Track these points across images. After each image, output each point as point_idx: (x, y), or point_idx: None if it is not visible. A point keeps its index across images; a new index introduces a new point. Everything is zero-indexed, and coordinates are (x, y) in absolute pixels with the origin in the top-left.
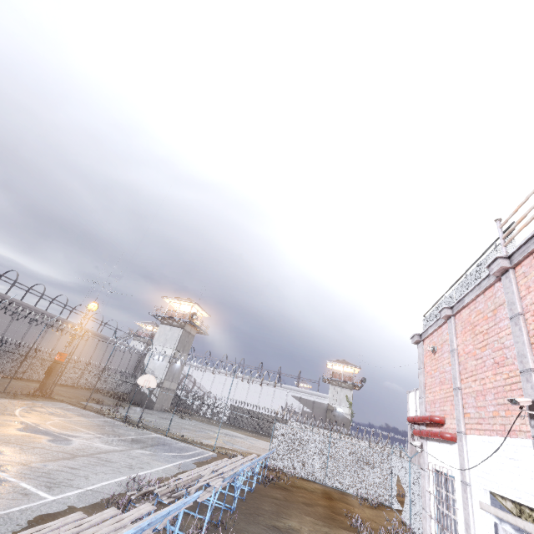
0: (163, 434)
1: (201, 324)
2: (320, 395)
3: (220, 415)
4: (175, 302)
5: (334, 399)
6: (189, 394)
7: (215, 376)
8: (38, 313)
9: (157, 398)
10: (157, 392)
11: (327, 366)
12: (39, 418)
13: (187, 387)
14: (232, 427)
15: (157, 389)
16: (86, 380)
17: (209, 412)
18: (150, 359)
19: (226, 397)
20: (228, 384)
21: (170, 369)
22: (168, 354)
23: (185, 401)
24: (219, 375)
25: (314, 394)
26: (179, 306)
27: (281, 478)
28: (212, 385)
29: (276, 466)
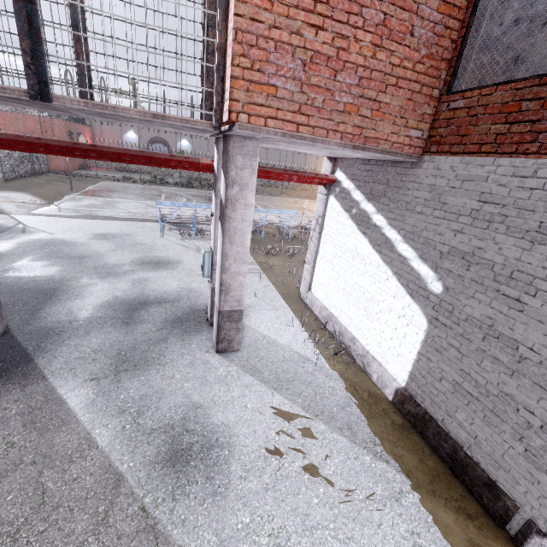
0: None
1: None
2: None
3: None
4: None
5: None
6: None
7: None
8: None
9: None
10: None
11: None
12: (314, 206)
13: None
14: None
15: None
16: None
17: None
18: None
19: None
20: None
21: None
22: None
23: None
24: None
25: None
26: None
27: None
28: None
29: None
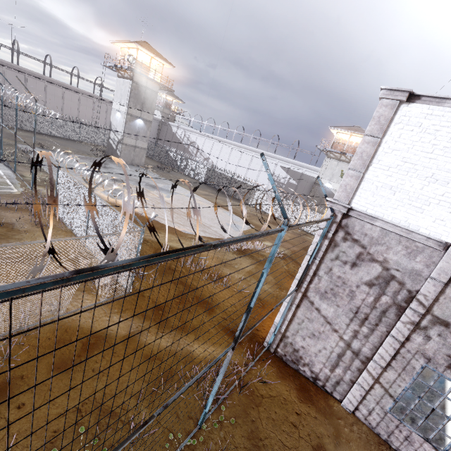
0: (13, 171)
1: (154, 76)
2: (311, 168)
3: (199, 176)
4: (124, 47)
5: (325, 173)
6: (178, 156)
7: (213, 144)
8: (26, 73)
9: (120, 153)
10: (120, 148)
11: (335, 136)
12: None
13: (192, 153)
14: (200, 186)
15: (119, 145)
16: (87, 137)
17: (192, 173)
18: (113, 116)
19: (221, 163)
20: (223, 151)
21: (128, 126)
22: (123, 110)
23: (175, 162)
24: (216, 142)
25: (305, 166)
26: (127, 52)
27: (19, 226)
28: (210, 151)
29: (59, 215)
